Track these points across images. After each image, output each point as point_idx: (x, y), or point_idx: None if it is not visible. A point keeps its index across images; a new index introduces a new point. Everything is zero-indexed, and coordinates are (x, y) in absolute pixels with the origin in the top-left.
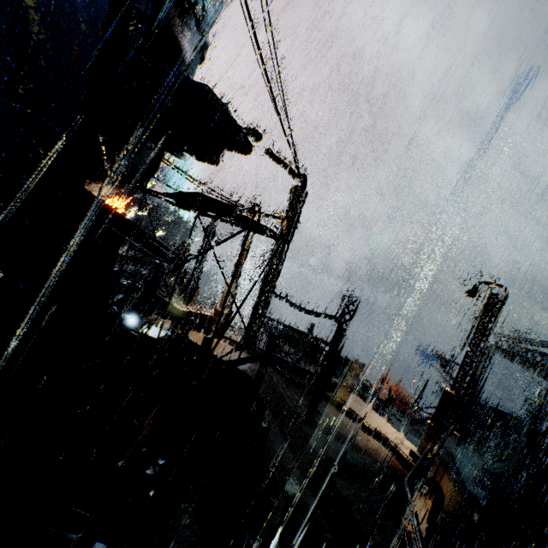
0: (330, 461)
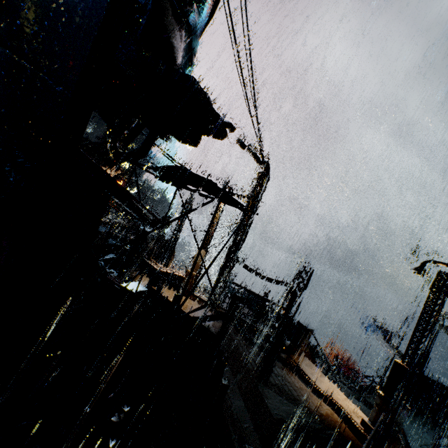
0: (284, 424)
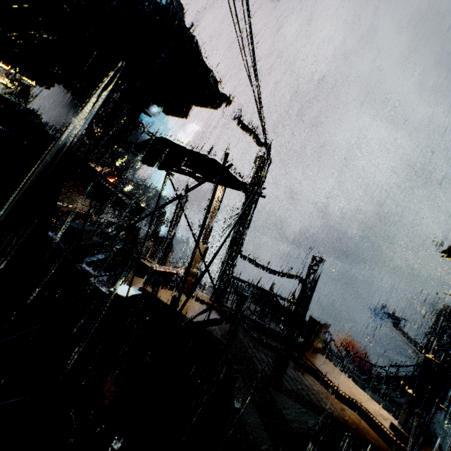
0: (308, 439)
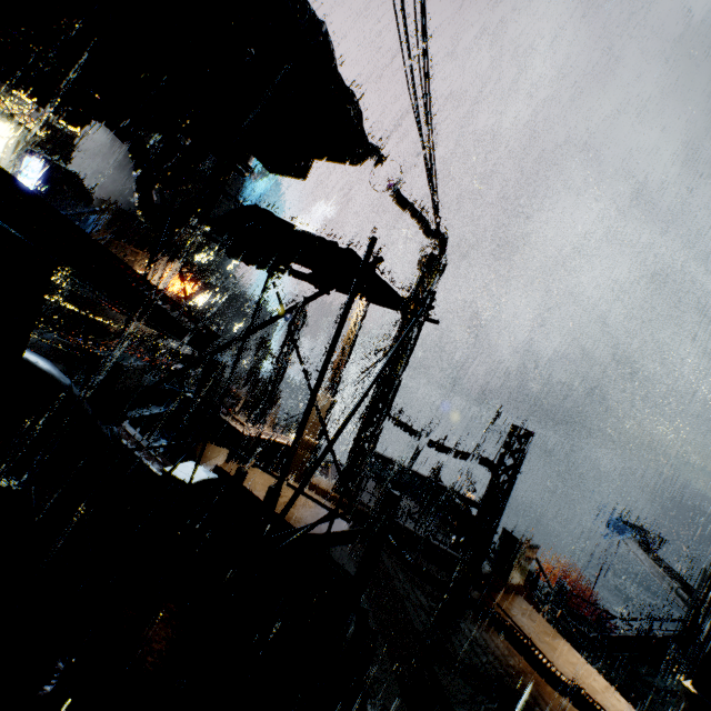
0: None
